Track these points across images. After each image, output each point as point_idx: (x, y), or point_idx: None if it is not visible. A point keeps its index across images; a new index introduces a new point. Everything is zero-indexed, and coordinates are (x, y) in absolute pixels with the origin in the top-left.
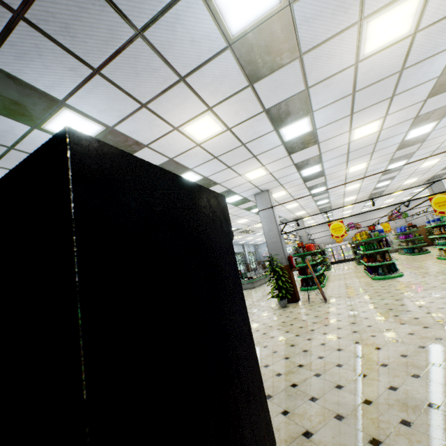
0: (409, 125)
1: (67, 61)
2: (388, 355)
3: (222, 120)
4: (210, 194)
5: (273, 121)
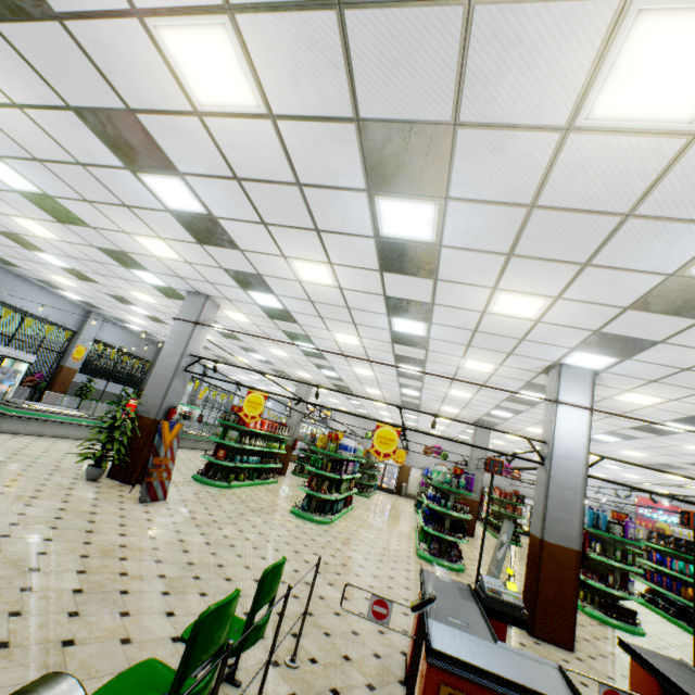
0: (384, 304)
1: None
2: None
3: None
4: None
5: (111, 146)
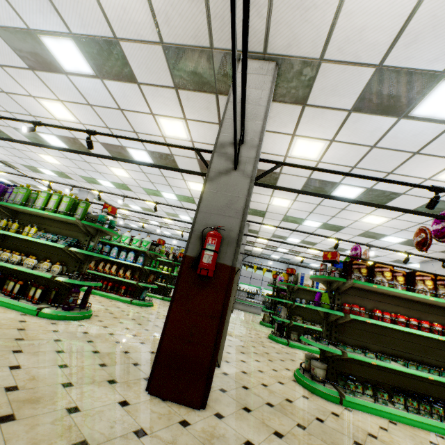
0: None
1: None
2: None
3: None
4: None
5: None
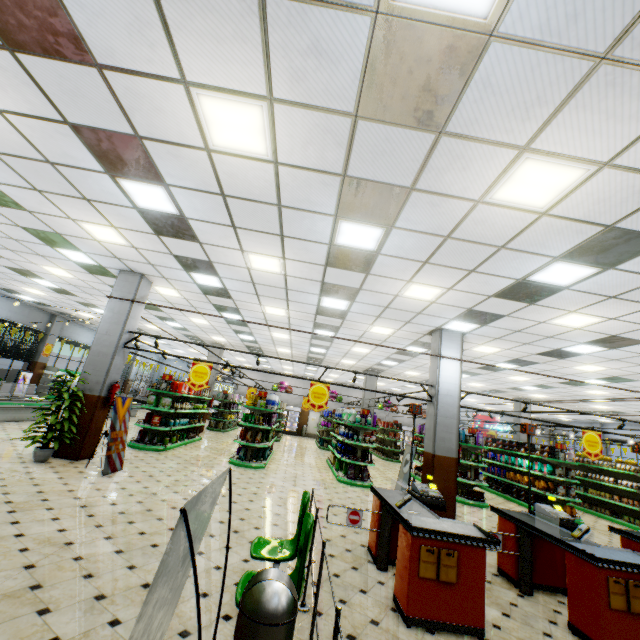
0: (319, 288)
1: None
2: None
3: None
4: None
5: (97, 155)
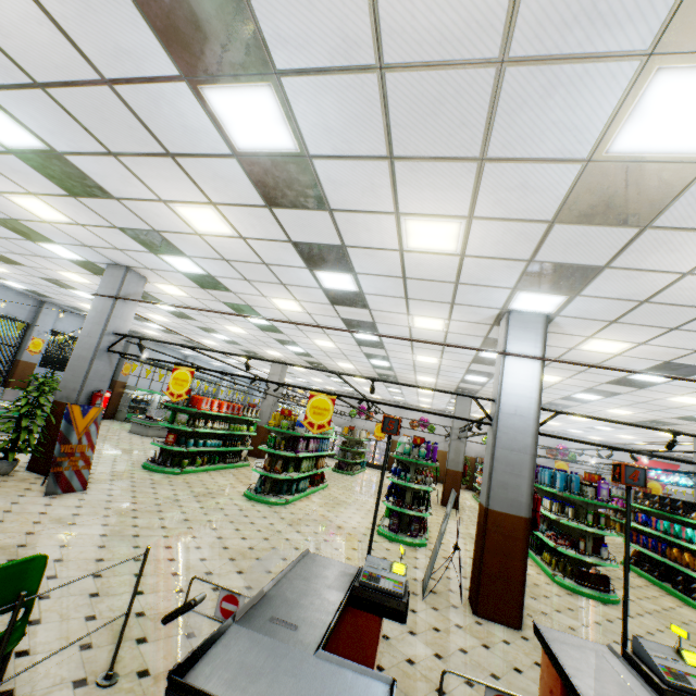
0: (297, 255)
1: None
2: None
3: None
4: None
5: None
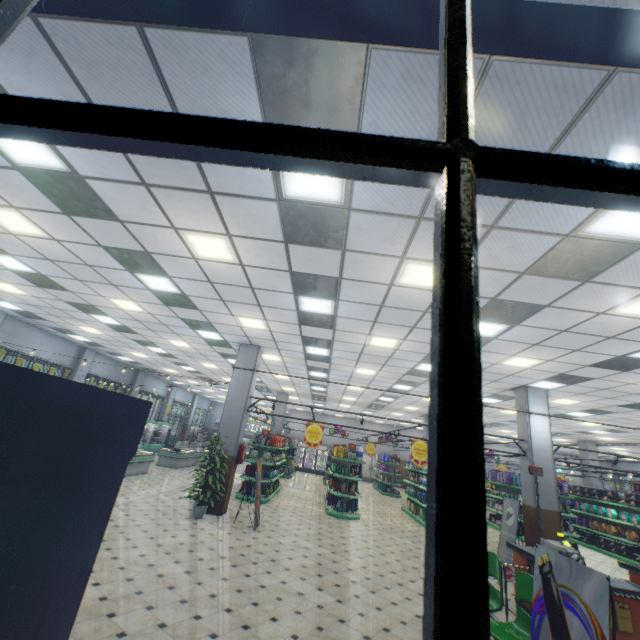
0: (422, 357)
1: (67, 87)
2: (280, 631)
3: (238, 253)
4: (132, 404)
5: (296, 285)
